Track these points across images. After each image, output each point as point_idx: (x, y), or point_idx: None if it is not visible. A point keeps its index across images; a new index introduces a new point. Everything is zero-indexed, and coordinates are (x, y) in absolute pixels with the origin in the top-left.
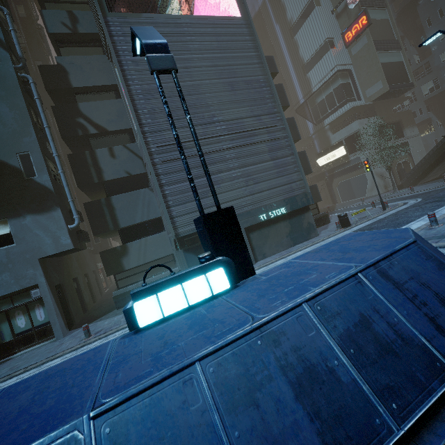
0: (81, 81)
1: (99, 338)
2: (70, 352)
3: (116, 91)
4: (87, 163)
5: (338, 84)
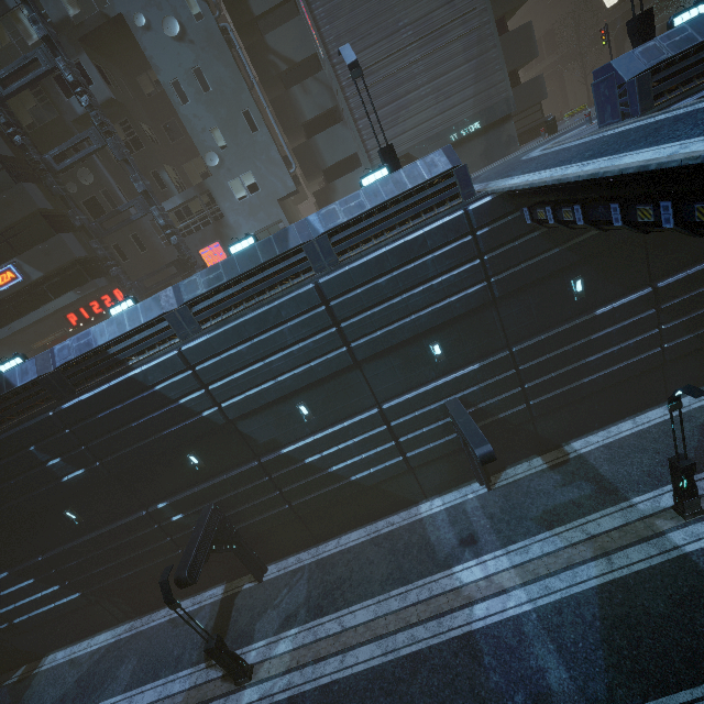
0: (260, 5)
1: None
2: None
3: (293, 3)
4: (286, 106)
5: None
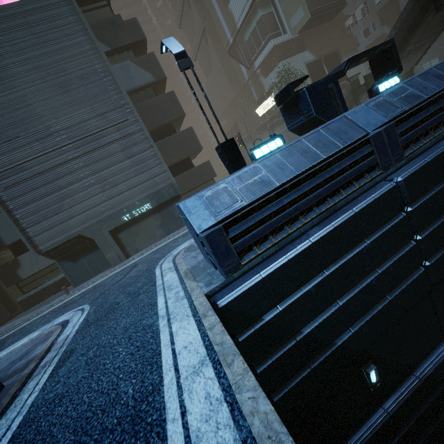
0: None
1: None
2: None
3: None
4: None
5: (259, 16)
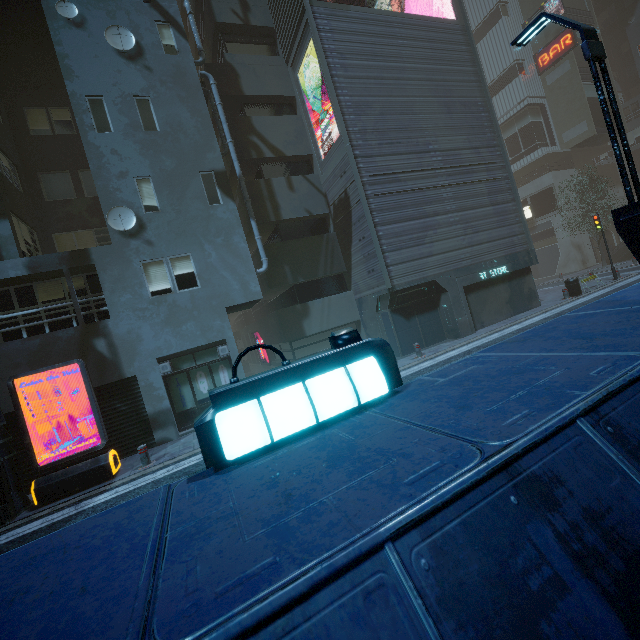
0: (254, 87)
1: None
2: None
3: (290, 105)
4: (263, 194)
5: (527, 123)
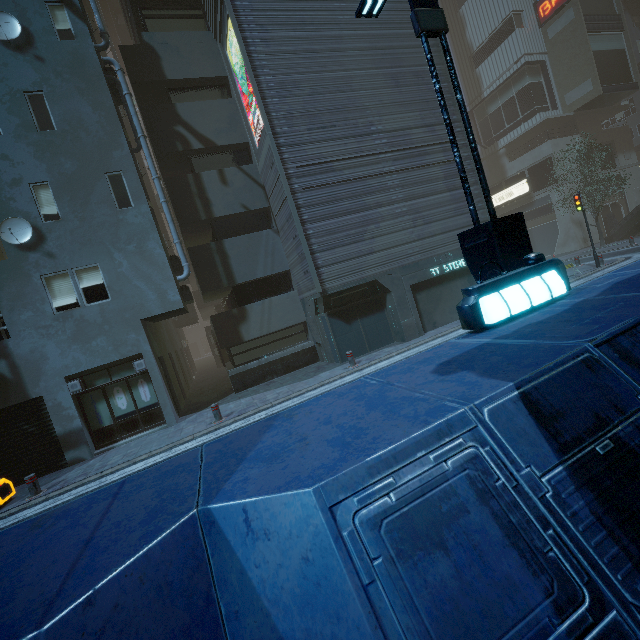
0: (177, 70)
1: (237, 421)
2: (203, 436)
3: (224, 87)
4: (191, 191)
5: (525, 84)
